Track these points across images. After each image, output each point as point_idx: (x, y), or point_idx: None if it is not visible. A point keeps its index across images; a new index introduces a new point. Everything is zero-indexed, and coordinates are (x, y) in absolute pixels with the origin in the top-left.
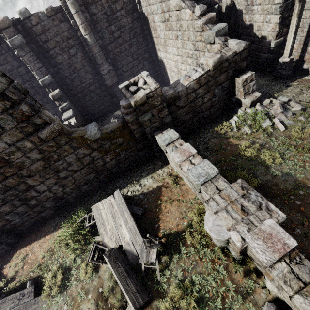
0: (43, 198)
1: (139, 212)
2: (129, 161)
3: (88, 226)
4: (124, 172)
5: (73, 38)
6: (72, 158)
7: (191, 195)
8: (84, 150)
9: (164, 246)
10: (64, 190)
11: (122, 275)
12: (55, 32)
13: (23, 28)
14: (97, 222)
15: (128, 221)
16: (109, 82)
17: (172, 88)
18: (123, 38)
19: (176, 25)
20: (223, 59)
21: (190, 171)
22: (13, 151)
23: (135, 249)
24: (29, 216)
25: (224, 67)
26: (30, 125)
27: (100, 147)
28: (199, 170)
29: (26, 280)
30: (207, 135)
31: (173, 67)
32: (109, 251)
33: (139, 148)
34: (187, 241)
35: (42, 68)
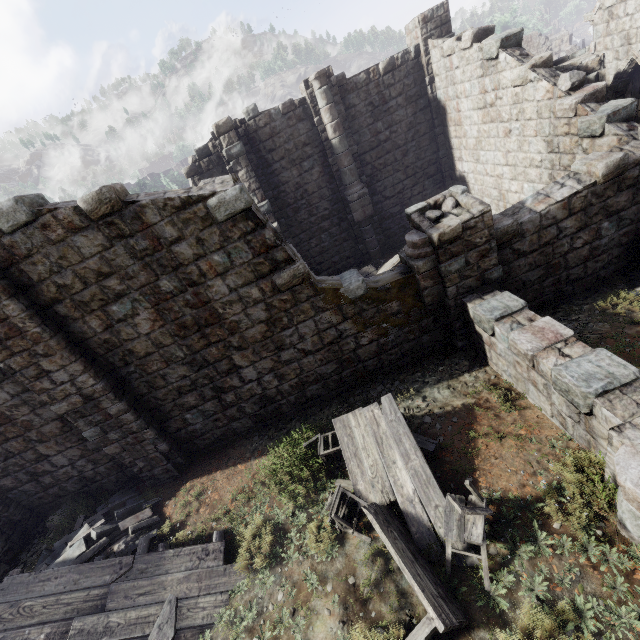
0: (245, 393)
1: (428, 446)
2: (400, 350)
3: (324, 456)
4: (387, 371)
5: (312, 143)
6: (309, 327)
7: (549, 431)
8: (330, 316)
9: (493, 523)
10: (279, 385)
11: (406, 556)
12: (288, 136)
13: (245, 133)
14: (344, 450)
15: (410, 455)
16: (358, 215)
17: (507, 217)
18: (393, 141)
19: (509, 112)
20: (628, 162)
21: (563, 368)
22: (232, 301)
23: (427, 515)
24: (216, 422)
25: (630, 177)
26: (268, 261)
27: (358, 314)
28: (587, 366)
29: (204, 532)
30: (577, 317)
31: (489, 188)
32: (373, 506)
33: (424, 327)
34: (553, 521)
35: (259, 190)
